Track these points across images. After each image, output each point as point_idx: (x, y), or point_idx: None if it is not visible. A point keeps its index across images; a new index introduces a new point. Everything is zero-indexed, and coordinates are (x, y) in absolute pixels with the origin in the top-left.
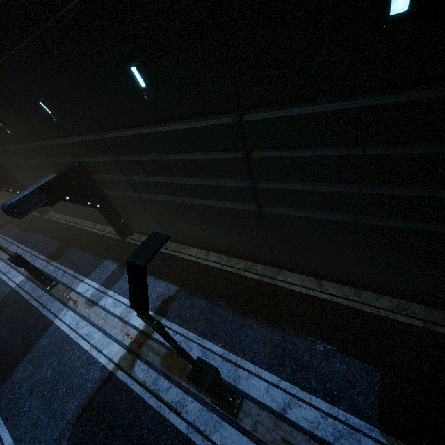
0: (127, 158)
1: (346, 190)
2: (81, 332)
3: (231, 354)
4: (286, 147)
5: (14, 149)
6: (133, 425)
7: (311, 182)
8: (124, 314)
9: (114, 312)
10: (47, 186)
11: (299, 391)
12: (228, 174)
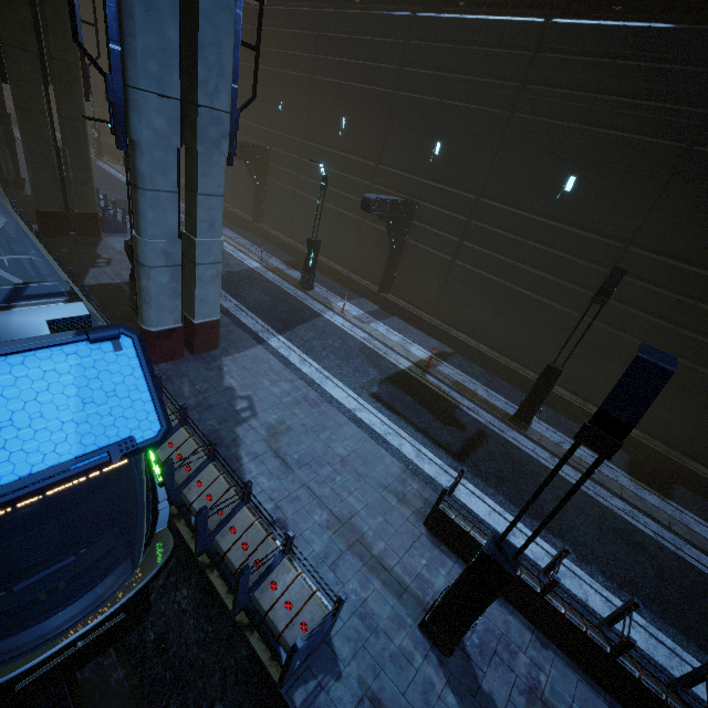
0: (484, 225)
1: (667, 325)
2: (359, 334)
3: (514, 405)
4: (643, 281)
5: (324, 149)
6: (437, 403)
7: (642, 312)
8: (402, 343)
9: (389, 337)
10: (395, 204)
11: (571, 440)
12: (580, 279)
